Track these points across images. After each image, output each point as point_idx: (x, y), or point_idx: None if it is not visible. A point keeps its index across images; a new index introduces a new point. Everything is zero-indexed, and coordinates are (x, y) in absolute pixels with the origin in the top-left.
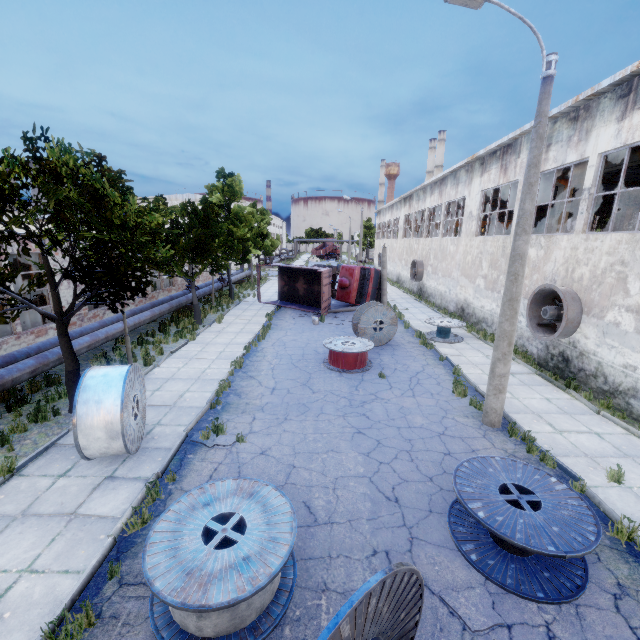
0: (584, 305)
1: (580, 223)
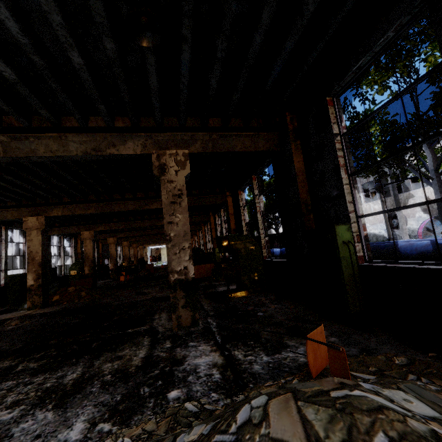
0: (406, 215)
1: (392, 193)
